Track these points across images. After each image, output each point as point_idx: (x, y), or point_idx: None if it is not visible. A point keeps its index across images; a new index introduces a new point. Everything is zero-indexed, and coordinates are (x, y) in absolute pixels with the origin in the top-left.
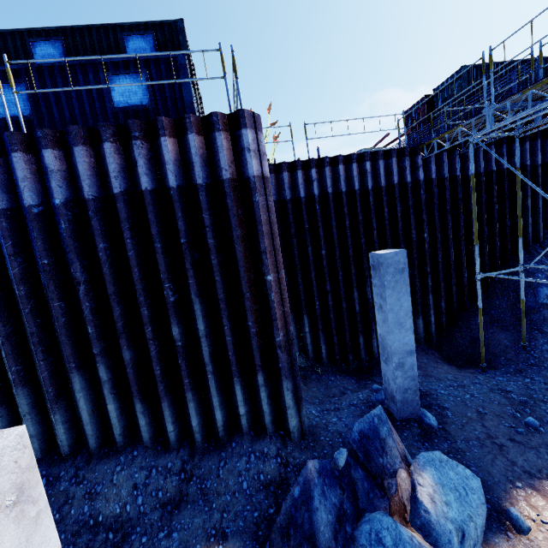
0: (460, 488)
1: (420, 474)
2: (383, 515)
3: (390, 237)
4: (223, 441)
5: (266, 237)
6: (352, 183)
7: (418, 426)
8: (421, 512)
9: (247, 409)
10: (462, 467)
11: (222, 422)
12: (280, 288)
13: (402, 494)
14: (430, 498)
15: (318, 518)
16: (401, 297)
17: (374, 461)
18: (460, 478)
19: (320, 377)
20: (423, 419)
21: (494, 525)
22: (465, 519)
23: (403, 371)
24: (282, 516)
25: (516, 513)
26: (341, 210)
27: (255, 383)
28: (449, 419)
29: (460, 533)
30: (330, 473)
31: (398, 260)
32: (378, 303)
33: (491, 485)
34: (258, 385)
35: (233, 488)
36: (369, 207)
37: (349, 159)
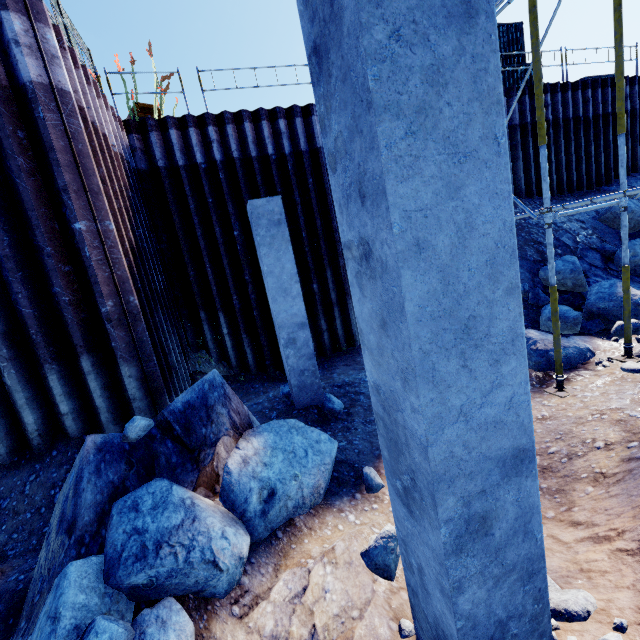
0: (300, 451)
1: (248, 439)
2: (158, 480)
3: (320, 214)
4: (42, 451)
5: (67, 170)
6: (264, 147)
7: (317, 412)
8: (224, 475)
9: (73, 407)
10: (319, 432)
11: (35, 426)
12: (102, 242)
13: (219, 463)
14: (242, 460)
15: (82, 501)
16: (281, 257)
17: (195, 433)
18: (307, 442)
19: (242, 385)
20: (325, 405)
21: (345, 489)
22: (285, 478)
23: (296, 348)
24: (54, 512)
25: (367, 471)
26: (254, 180)
27: (81, 370)
28: (358, 403)
29: (265, 491)
30: (116, 447)
31: (272, 210)
32: (262, 269)
33: (365, 455)
34: (84, 373)
35: (39, 503)
36: (289, 177)
37: (258, 116)
